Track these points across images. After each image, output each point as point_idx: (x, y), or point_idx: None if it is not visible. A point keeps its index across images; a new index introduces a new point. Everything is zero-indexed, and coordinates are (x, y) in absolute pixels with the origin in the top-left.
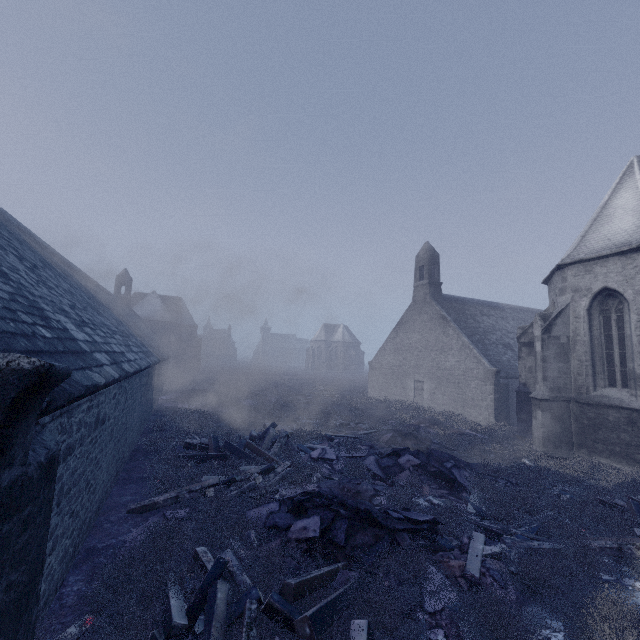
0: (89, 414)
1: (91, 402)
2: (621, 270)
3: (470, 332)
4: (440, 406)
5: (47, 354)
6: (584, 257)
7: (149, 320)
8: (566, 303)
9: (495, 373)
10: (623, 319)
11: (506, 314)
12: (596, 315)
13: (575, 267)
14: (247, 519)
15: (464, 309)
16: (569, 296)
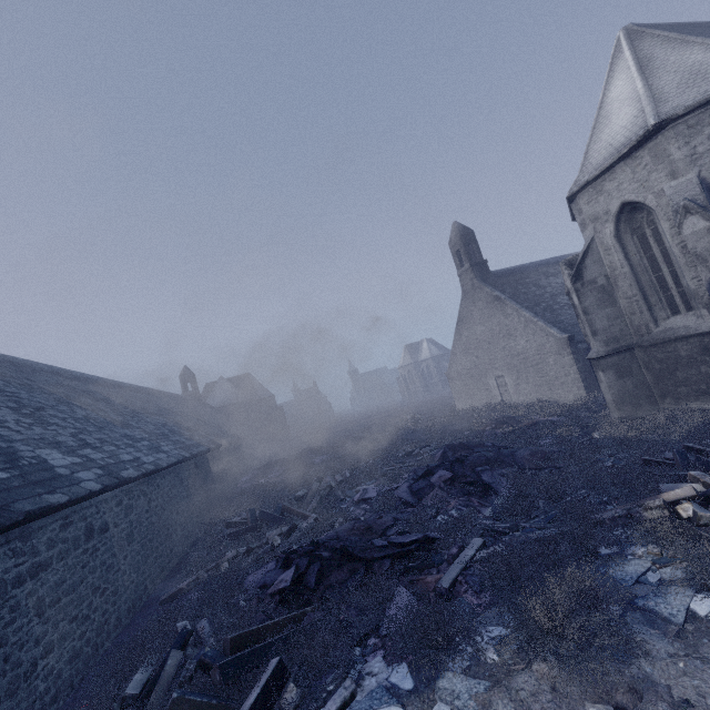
0: (68, 530)
1: (67, 519)
2: (632, 176)
3: (533, 303)
4: (528, 397)
5: None
6: (588, 178)
7: (225, 406)
8: (590, 238)
9: (568, 340)
10: (659, 231)
11: None
12: (628, 238)
13: (585, 193)
14: (245, 584)
15: (523, 279)
16: (591, 228)
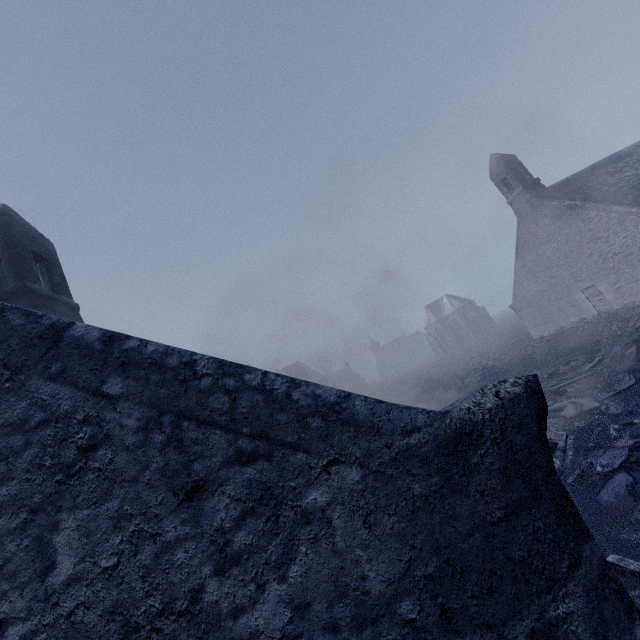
0: None
1: None
2: None
3: (615, 199)
4: (639, 296)
5: None
6: None
7: None
8: None
9: None
10: None
11: (638, 155)
12: None
13: None
14: (607, 506)
15: (584, 184)
16: None
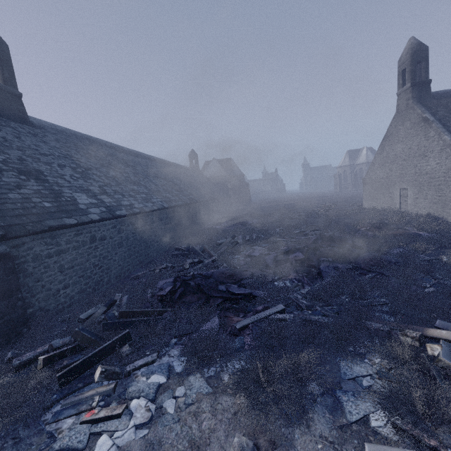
0: (79, 237)
1: (79, 231)
2: None
3: None
4: (422, 209)
5: (34, 214)
6: None
7: (214, 177)
8: None
9: None
10: None
11: None
12: None
13: None
14: (157, 284)
15: None
16: None
